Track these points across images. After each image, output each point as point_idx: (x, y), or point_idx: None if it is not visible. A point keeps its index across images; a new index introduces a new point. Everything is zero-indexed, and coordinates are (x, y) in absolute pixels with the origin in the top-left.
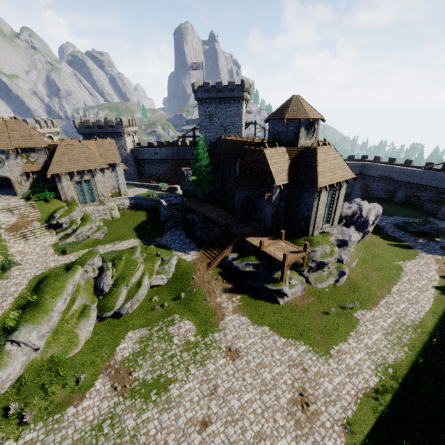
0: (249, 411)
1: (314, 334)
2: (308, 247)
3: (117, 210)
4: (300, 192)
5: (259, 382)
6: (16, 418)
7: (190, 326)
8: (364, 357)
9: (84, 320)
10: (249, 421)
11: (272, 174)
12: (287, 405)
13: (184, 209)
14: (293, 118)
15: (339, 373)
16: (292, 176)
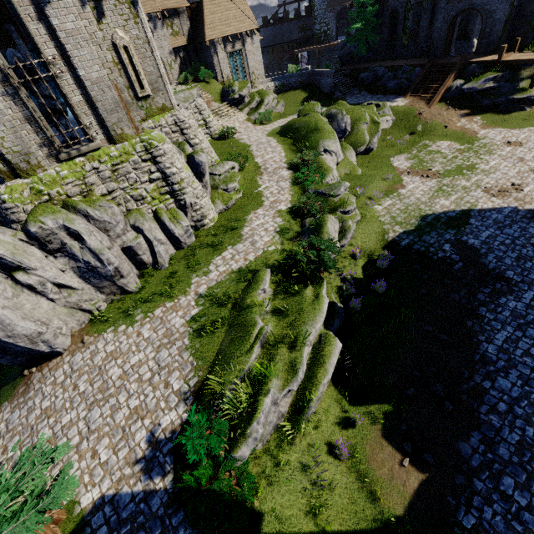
0: None
1: None
2: None
3: None
4: None
5: None
6: (364, 199)
7: (449, 143)
8: None
9: (348, 151)
10: None
11: None
12: None
13: (349, 74)
14: None
15: None
16: None
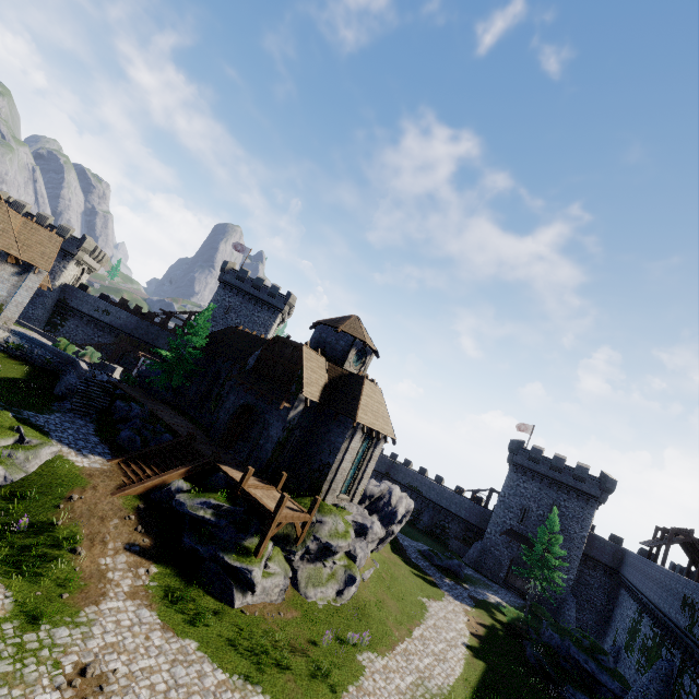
0: None
1: (286, 676)
2: (317, 506)
3: None
4: (329, 424)
5: None
6: None
7: None
8: None
9: None
10: None
11: (303, 378)
12: None
13: (117, 394)
14: (349, 333)
15: None
16: (325, 398)
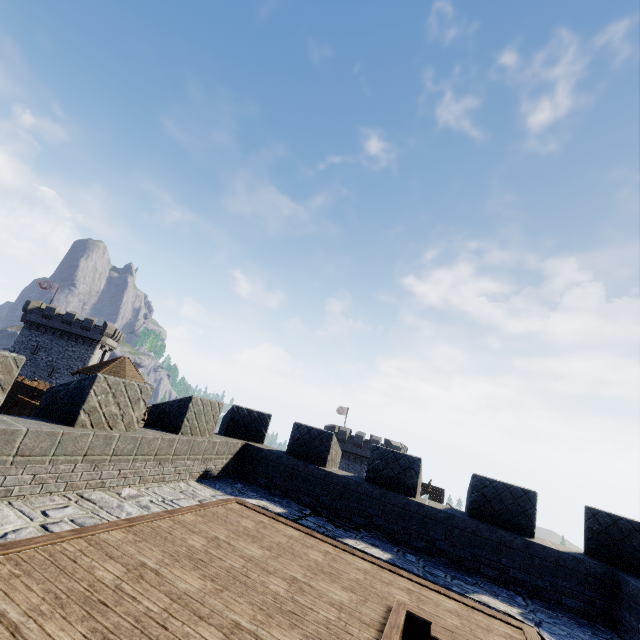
0: None
1: None
2: None
3: None
4: None
5: None
6: None
7: None
8: None
9: None
10: None
11: None
12: None
13: None
14: None
15: None
16: None
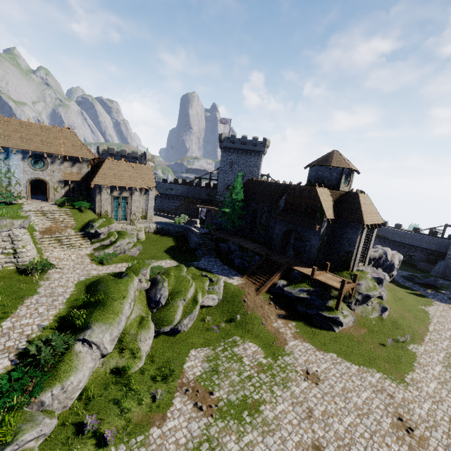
0: (357, 435)
1: (382, 363)
2: (357, 278)
3: (143, 232)
4: (343, 229)
5: (352, 406)
6: (91, 438)
7: (256, 348)
8: (438, 386)
9: (144, 331)
10: (361, 445)
11: (323, 208)
12: (392, 430)
13: (214, 239)
14: (338, 166)
15: (424, 399)
16: (336, 214)
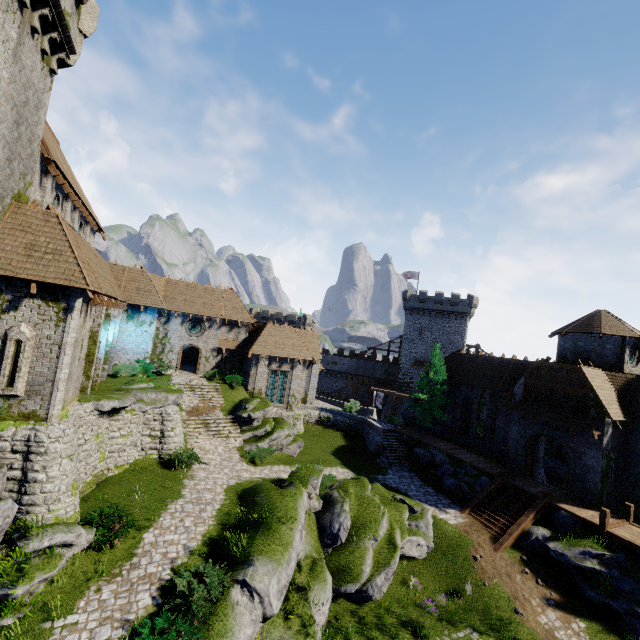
0: None
1: None
2: None
3: (302, 421)
4: None
5: None
6: None
7: None
8: None
9: (318, 586)
10: None
11: (600, 401)
12: None
13: (405, 440)
14: (614, 334)
15: None
16: (626, 412)
